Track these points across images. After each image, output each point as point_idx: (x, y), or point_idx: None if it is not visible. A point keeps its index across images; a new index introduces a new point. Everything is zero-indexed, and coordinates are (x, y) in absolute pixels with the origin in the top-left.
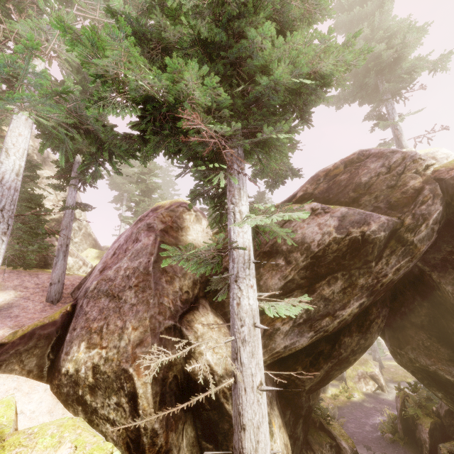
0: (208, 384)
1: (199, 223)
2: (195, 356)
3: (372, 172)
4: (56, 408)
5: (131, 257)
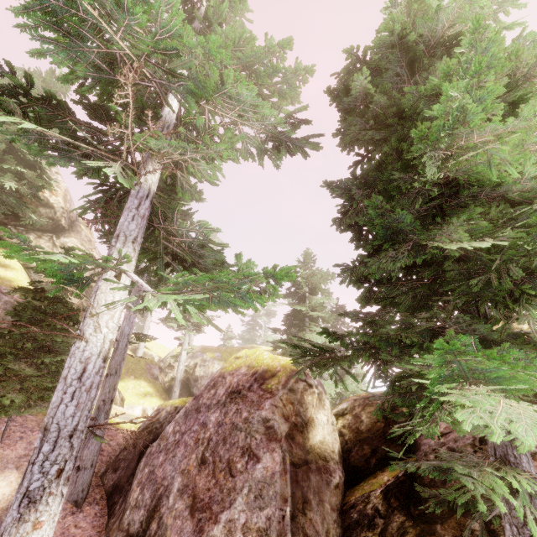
0: None
1: (322, 407)
2: None
3: None
4: None
5: (249, 497)
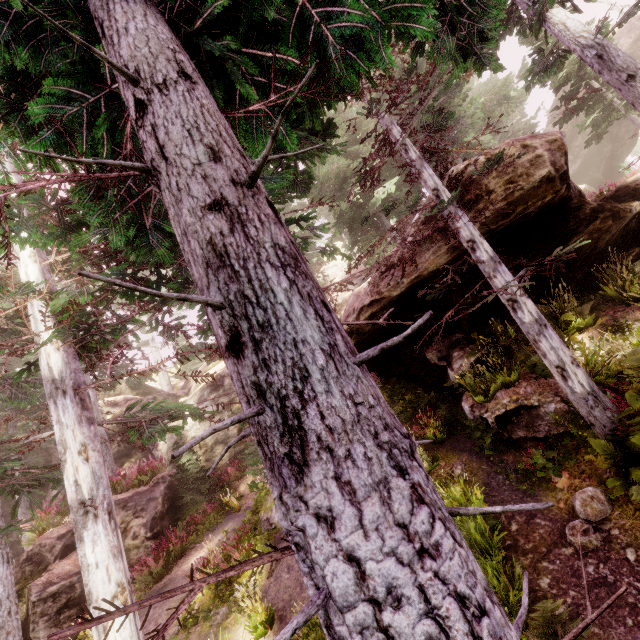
0: None
1: None
2: None
3: None
4: None
5: None
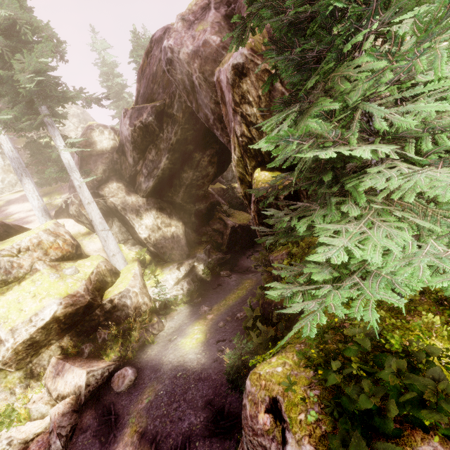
0: (115, 208)
1: (103, 135)
2: (107, 200)
3: (157, 60)
4: (76, 224)
5: None
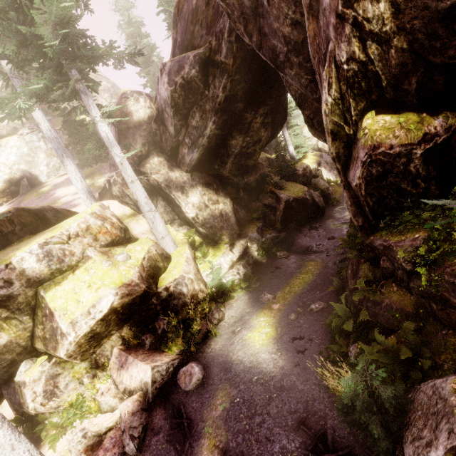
0: (158, 186)
1: (138, 103)
2: (149, 178)
3: None
4: (120, 205)
5: None
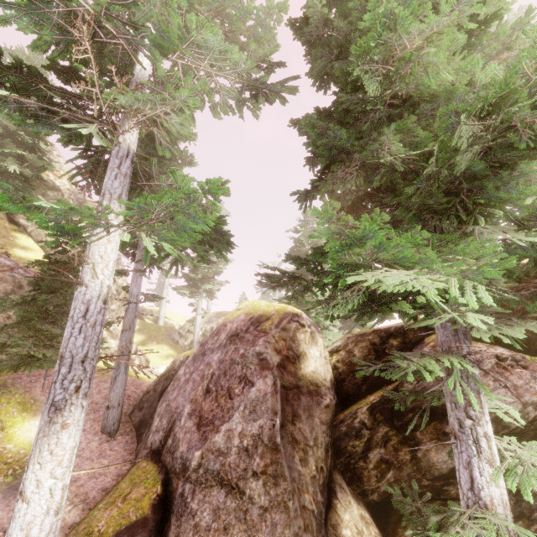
0: None
1: (315, 344)
2: None
3: None
4: None
5: (245, 413)
